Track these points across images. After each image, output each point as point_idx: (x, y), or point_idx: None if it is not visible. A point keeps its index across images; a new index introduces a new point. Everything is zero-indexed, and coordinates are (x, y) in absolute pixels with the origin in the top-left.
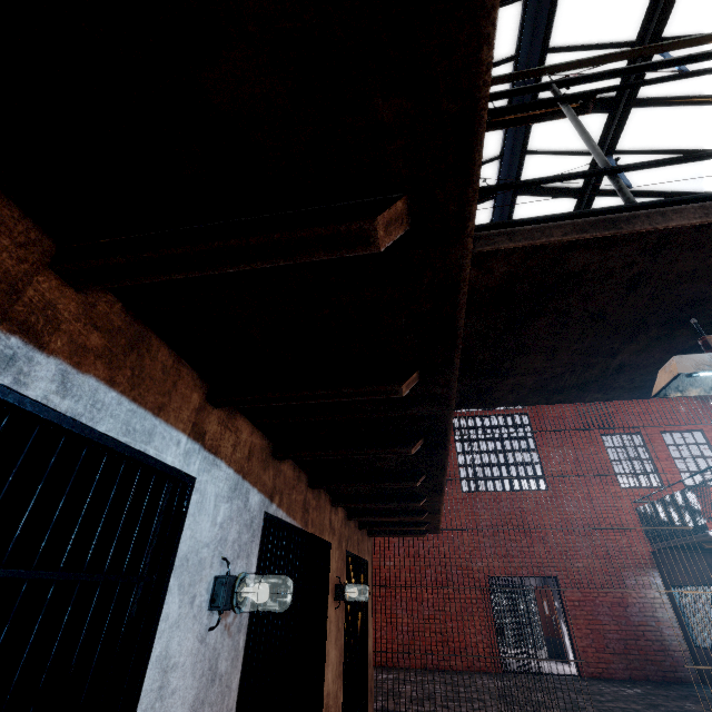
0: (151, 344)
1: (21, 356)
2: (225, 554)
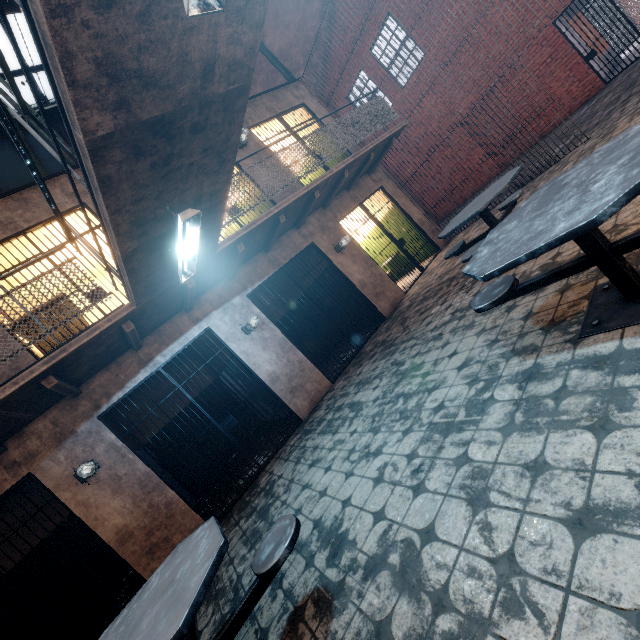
0: (162, 329)
1: (155, 362)
2: (240, 323)
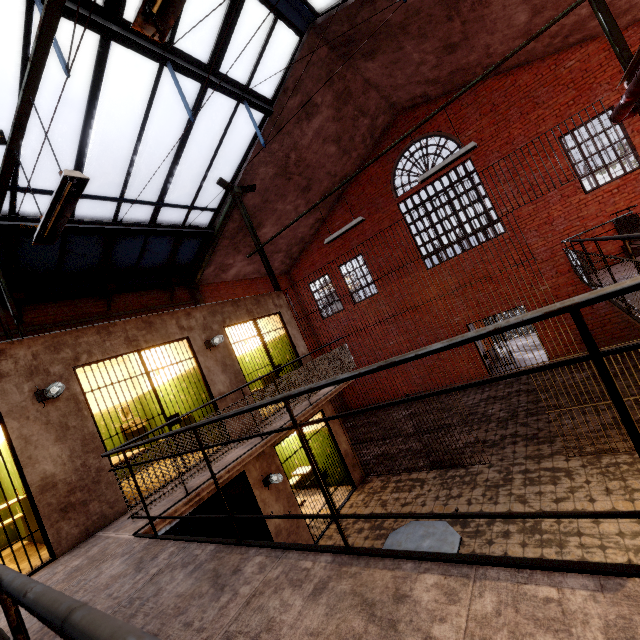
0: None
1: None
2: None
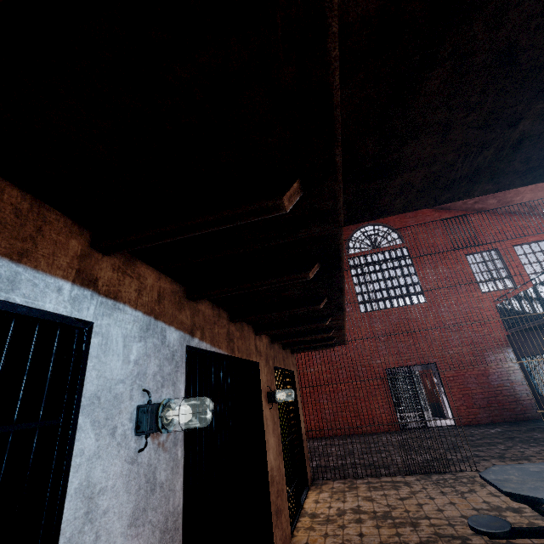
0: None
1: None
2: (146, 386)
